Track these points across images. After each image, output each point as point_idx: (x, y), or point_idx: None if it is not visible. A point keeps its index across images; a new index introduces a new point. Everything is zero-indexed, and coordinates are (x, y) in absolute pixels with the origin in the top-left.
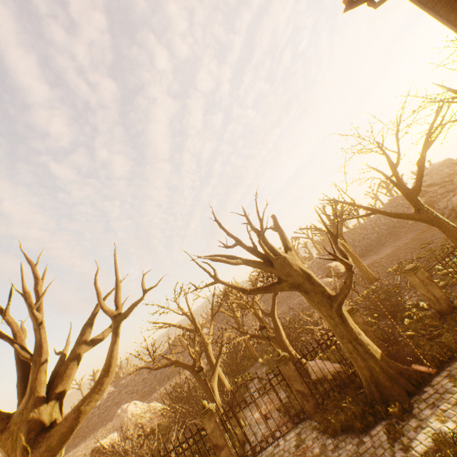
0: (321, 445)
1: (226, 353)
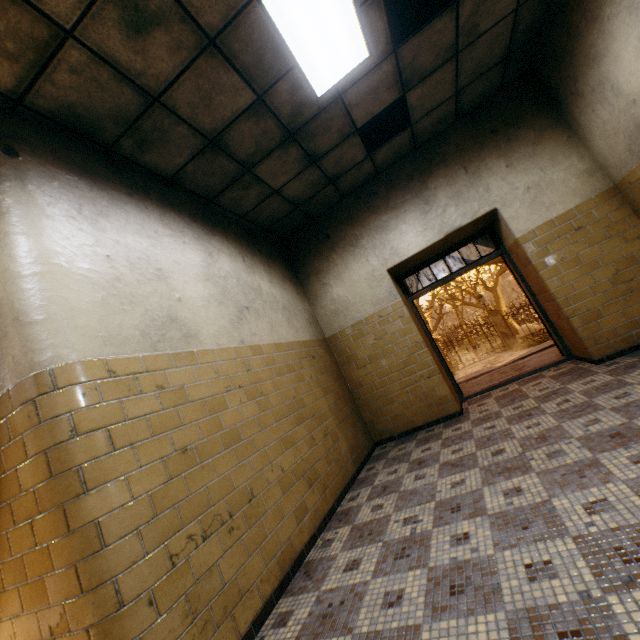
0: (510, 354)
1: (443, 336)
